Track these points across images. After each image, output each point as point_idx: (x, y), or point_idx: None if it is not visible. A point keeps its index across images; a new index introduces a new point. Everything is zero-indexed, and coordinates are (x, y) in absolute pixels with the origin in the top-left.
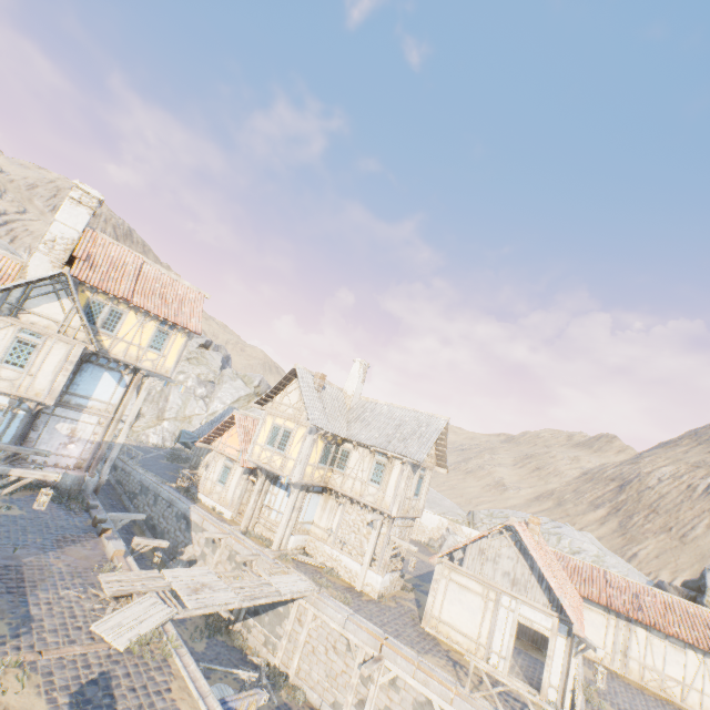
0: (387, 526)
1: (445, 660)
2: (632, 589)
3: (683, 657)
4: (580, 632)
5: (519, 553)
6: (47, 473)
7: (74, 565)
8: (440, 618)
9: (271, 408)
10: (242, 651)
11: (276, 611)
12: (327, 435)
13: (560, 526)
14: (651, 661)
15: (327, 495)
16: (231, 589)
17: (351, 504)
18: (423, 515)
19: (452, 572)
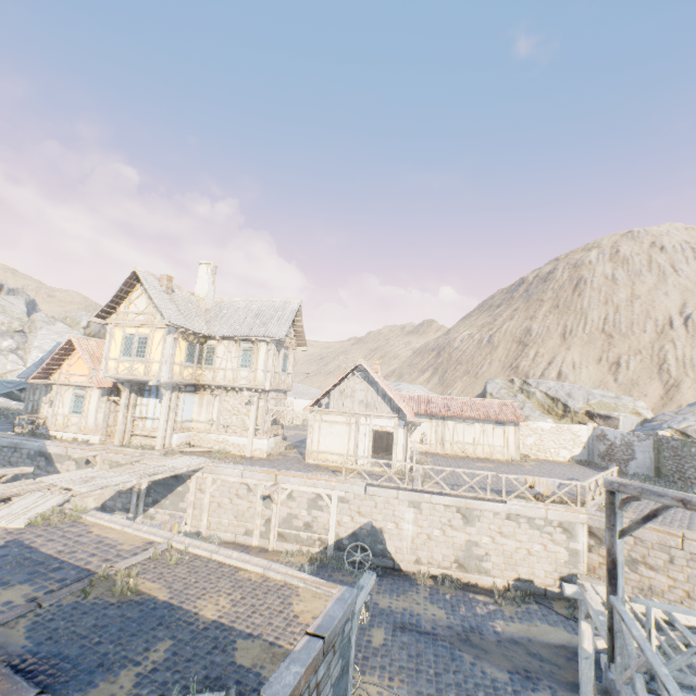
0: (264, 400)
1: (326, 471)
2: (445, 401)
3: (473, 428)
4: (411, 419)
5: (368, 384)
6: None
7: None
8: (319, 450)
9: (117, 320)
10: None
11: (176, 492)
12: (189, 333)
13: (400, 384)
14: (457, 438)
15: (202, 392)
16: (124, 474)
17: (226, 393)
18: (294, 404)
19: (322, 416)
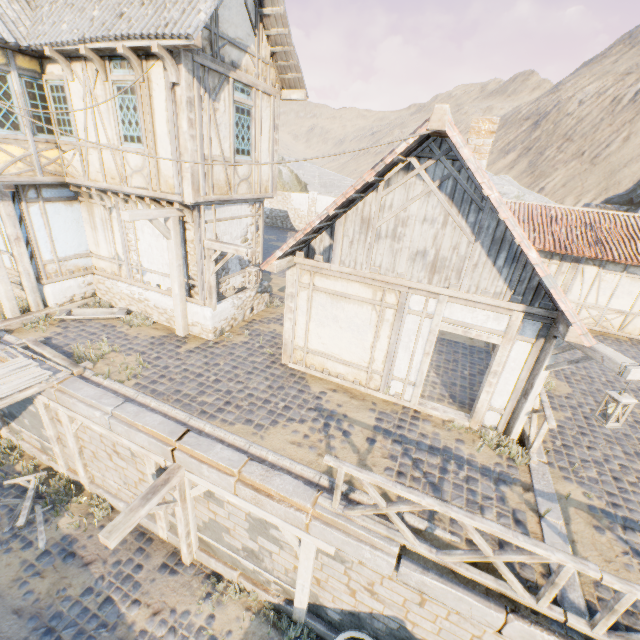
0: (193, 226)
1: (310, 423)
2: (585, 221)
3: None
4: (586, 340)
5: (450, 204)
6: None
7: None
8: (308, 349)
9: None
10: (6, 471)
11: (30, 413)
12: None
13: None
14: (594, 300)
15: (85, 200)
16: None
17: (125, 204)
18: (317, 203)
19: (315, 278)
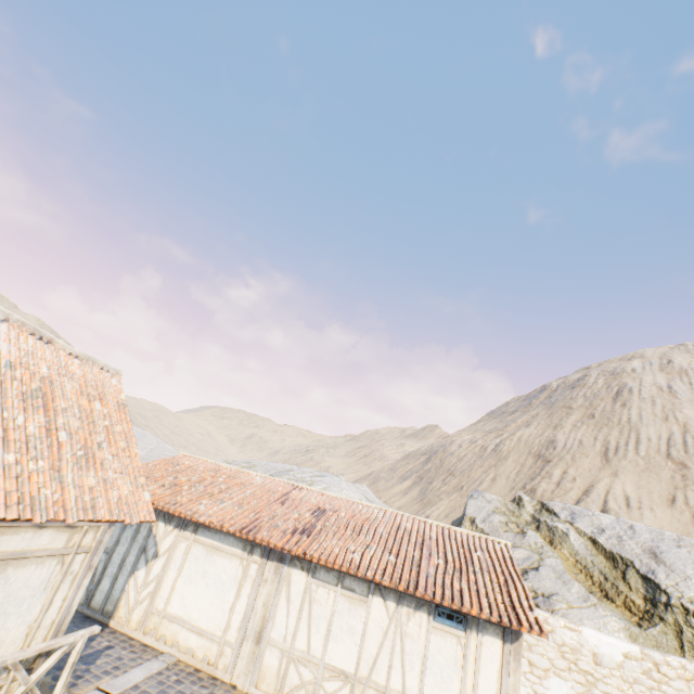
0: None
1: None
2: (324, 506)
3: (364, 616)
4: None
5: None
6: None
7: None
8: None
9: None
10: None
11: None
12: None
13: (325, 475)
14: (306, 642)
15: None
16: None
17: None
18: None
19: None
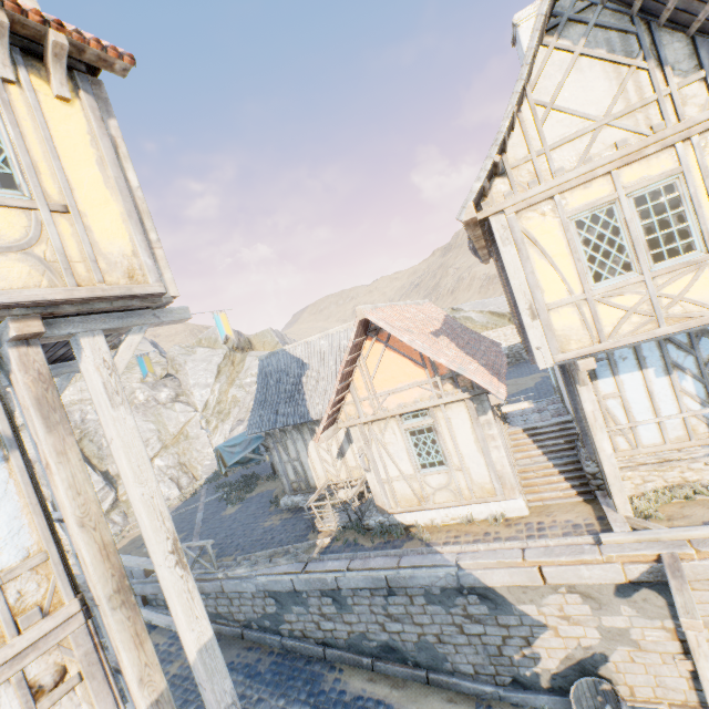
0: None
1: None
2: None
3: None
4: None
5: None
6: None
7: None
8: None
9: (516, 193)
10: None
11: None
12: None
13: None
14: None
15: None
16: None
17: None
18: None
19: None
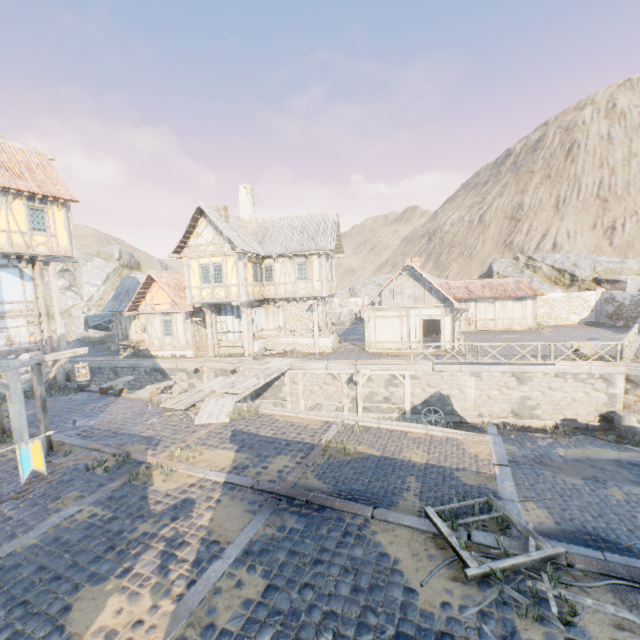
0: (322, 305)
1: (390, 357)
2: (464, 285)
3: (494, 307)
4: (459, 306)
5: (415, 281)
6: (74, 350)
7: (130, 412)
8: (377, 341)
9: (190, 253)
10: None
11: (274, 387)
12: (253, 256)
13: None
14: (479, 317)
15: (266, 305)
16: (251, 378)
17: (288, 303)
18: None
19: (376, 313)
